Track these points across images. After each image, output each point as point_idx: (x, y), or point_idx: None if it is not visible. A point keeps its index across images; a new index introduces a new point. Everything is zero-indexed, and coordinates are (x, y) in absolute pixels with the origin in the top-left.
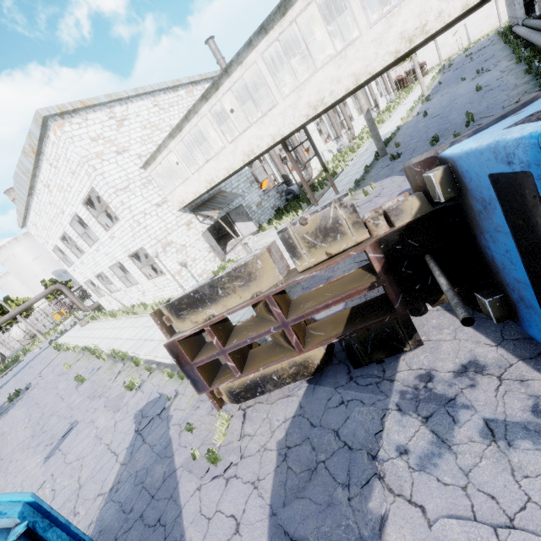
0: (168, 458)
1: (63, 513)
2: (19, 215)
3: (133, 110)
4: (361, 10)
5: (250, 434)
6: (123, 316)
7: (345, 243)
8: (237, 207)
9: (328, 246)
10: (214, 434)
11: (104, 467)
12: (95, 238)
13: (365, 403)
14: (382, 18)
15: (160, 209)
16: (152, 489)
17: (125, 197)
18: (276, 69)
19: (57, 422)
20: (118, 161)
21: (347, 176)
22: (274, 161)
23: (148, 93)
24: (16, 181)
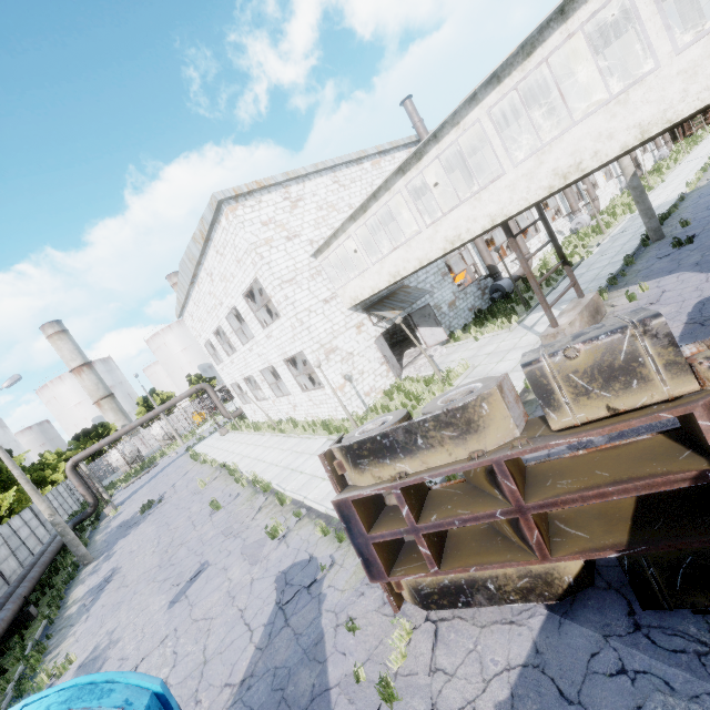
0: (319, 663)
1: (184, 693)
2: (179, 304)
3: (309, 189)
4: (662, 31)
5: (446, 671)
6: (268, 432)
7: (647, 394)
8: (422, 307)
9: (612, 396)
10: (387, 649)
11: (235, 644)
12: (248, 334)
13: (676, 689)
14: (702, 37)
15: (327, 306)
16: (295, 707)
17: (290, 290)
18: (500, 128)
19: (186, 556)
20: (287, 249)
21: (592, 269)
22: (477, 247)
23: (328, 168)
24: (181, 268)
